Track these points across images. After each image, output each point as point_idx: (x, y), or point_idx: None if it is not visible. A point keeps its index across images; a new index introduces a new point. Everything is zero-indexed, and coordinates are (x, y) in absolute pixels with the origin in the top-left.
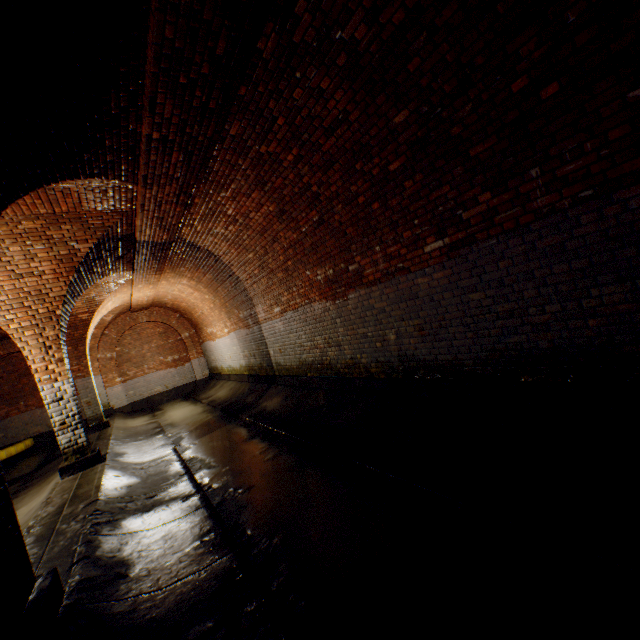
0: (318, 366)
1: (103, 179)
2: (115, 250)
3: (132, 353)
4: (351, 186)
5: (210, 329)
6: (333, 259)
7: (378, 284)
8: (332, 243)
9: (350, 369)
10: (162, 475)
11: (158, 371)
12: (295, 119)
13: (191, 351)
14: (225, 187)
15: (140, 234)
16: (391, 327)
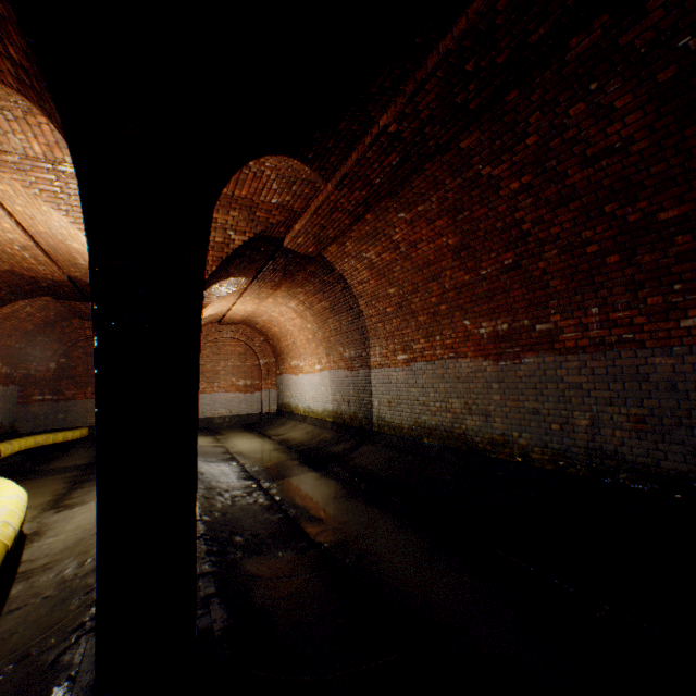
0: (443, 433)
1: (307, 167)
2: (256, 251)
3: (207, 366)
4: (583, 230)
5: (296, 361)
6: (513, 312)
7: (579, 353)
8: (519, 294)
9: (495, 447)
10: (256, 511)
11: (227, 392)
12: (551, 140)
13: (265, 380)
14: (409, 207)
15: (291, 240)
16: (585, 409)
